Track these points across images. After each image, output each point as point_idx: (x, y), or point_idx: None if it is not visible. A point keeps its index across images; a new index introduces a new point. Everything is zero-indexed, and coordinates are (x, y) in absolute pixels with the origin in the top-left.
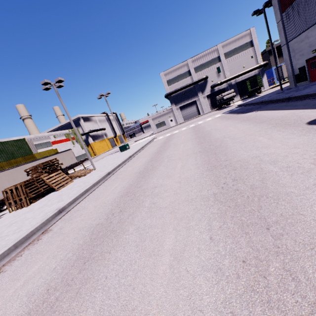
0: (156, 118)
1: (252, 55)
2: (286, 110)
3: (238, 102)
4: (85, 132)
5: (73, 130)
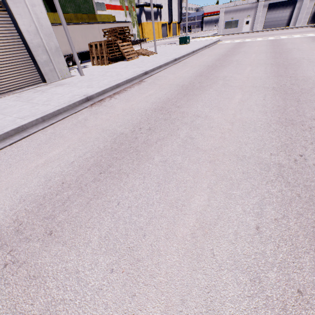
0: (231, 12)
1: None
2: None
3: None
4: (140, 3)
5: None
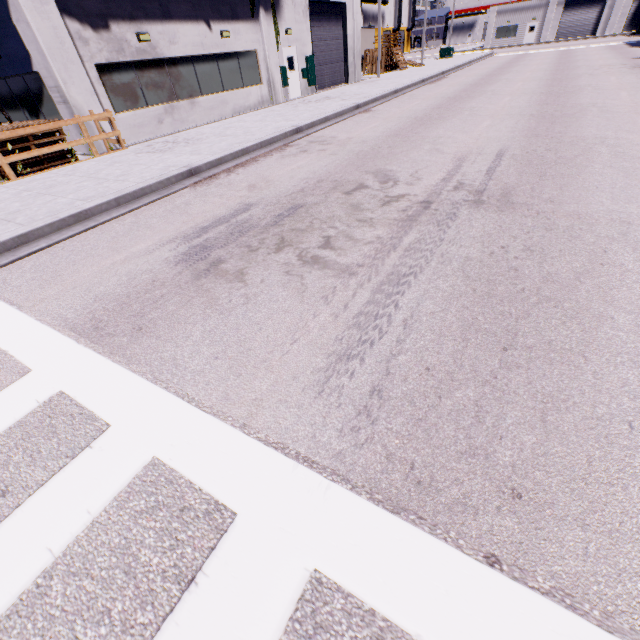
0: (507, 12)
1: None
2: None
3: None
4: None
5: None
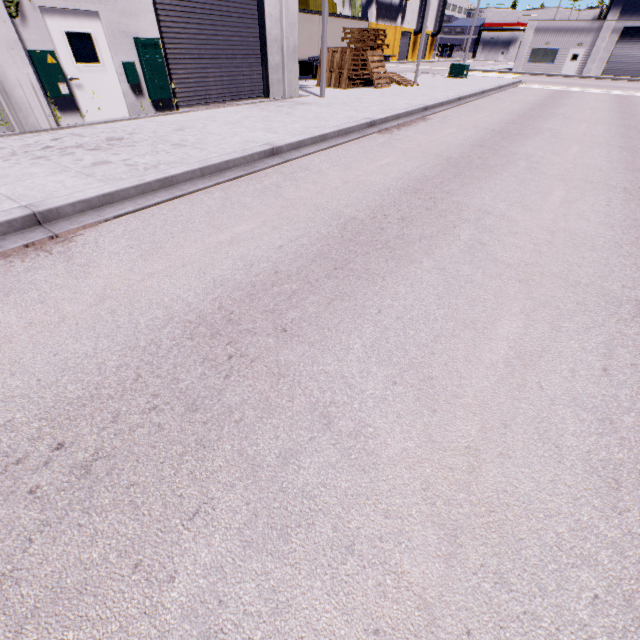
0: (548, 31)
1: None
2: None
3: None
4: None
5: None
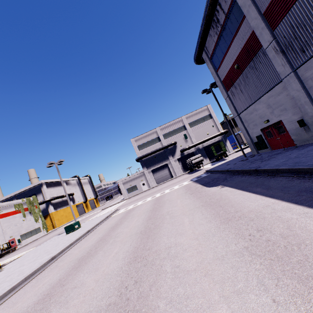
0: (127, 182)
1: (212, 125)
2: (258, 196)
3: (208, 166)
4: (45, 200)
5: (29, 198)
